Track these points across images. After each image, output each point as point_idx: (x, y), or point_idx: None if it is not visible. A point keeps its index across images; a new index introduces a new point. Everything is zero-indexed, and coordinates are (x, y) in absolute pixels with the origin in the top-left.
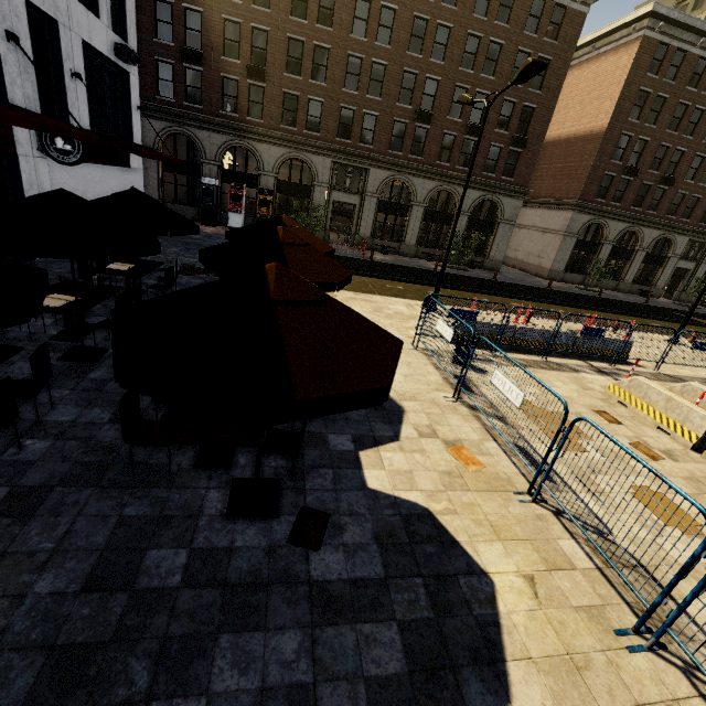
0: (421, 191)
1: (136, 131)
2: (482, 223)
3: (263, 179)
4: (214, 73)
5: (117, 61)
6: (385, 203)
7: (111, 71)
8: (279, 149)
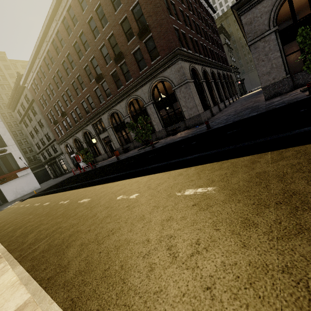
0: (122, 110)
1: (22, 164)
2: (165, 99)
3: (83, 145)
4: (60, 122)
5: (0, 154)
6: (116, 127)
7: (3, 156)
8: (80, 132)
